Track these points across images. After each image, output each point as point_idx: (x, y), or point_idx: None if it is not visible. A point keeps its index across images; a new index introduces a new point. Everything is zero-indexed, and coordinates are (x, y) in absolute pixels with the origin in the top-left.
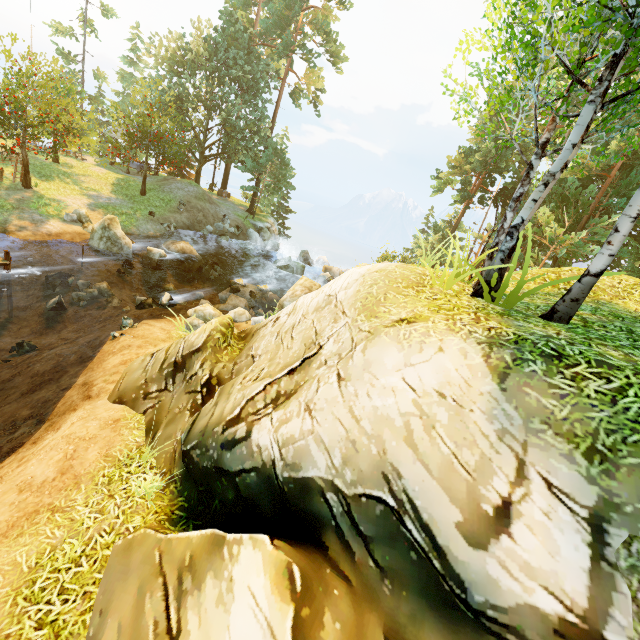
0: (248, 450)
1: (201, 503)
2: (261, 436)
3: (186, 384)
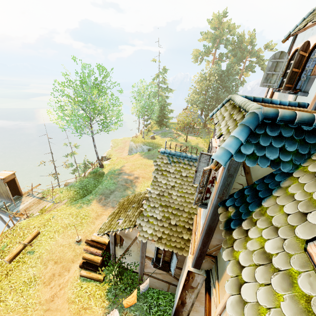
0: None
1: None
2: None
3: None
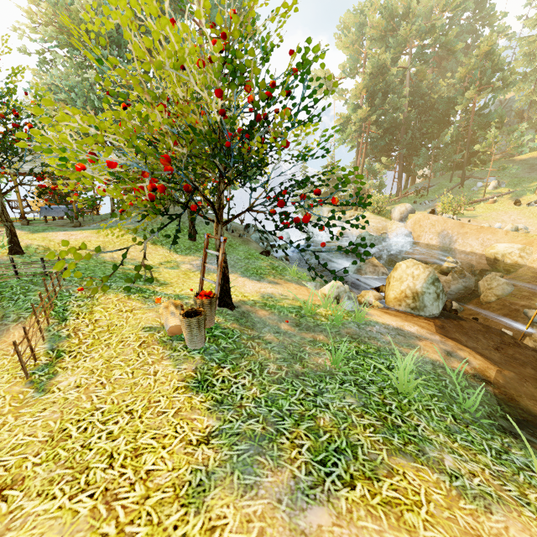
0: None
1: None
2: None
3: None
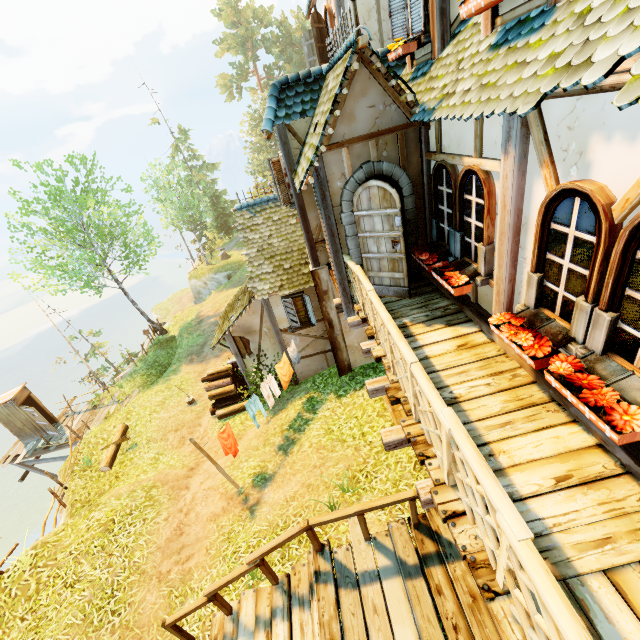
0: None
1: None
2: None
3: None
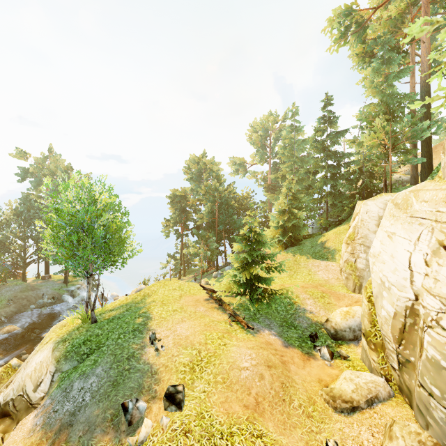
0: None
1: None
2: None
3: None
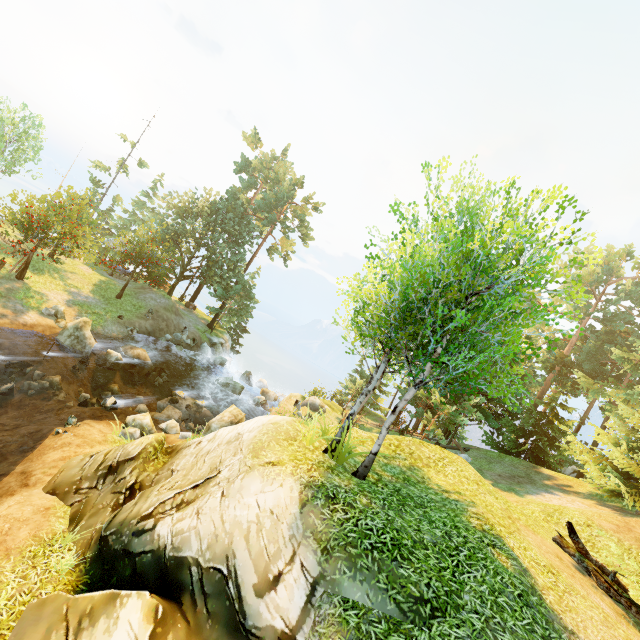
0: (151, 537)
1: (102, 580)
2: (163, 528)
3: (114, 485)
